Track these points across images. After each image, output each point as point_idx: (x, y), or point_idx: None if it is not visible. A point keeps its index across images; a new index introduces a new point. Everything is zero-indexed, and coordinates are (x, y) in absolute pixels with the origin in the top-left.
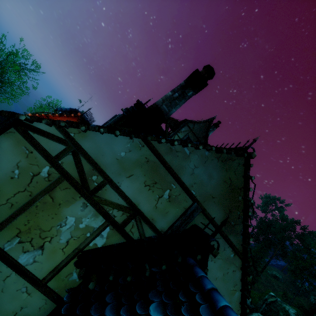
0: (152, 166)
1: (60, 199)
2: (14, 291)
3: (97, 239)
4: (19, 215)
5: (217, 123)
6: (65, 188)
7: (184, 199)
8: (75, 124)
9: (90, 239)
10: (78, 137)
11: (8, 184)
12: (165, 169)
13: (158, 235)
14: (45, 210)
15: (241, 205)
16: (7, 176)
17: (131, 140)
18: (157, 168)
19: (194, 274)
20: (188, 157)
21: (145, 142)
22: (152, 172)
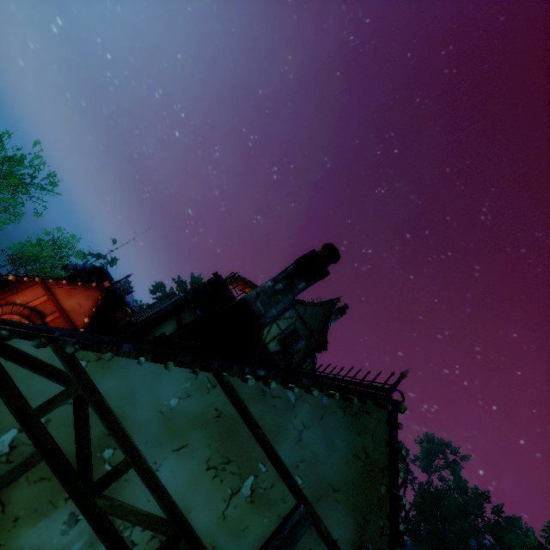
0: (226, 425)
1: (22, 505)
2: None
3: None
4: None
5: (343, 308)
6: (40, 479)
7: (281, 496)
8: (95, 346)
9: None
10: (94, 368)
11: None
12: (250, 431)
13: None
14: None
15: (385, 504)
16: None
17: (194, 376)
18: (235, 430)
19: None
20: (293, 407)
21: (219, 381)
22: (225, 438)
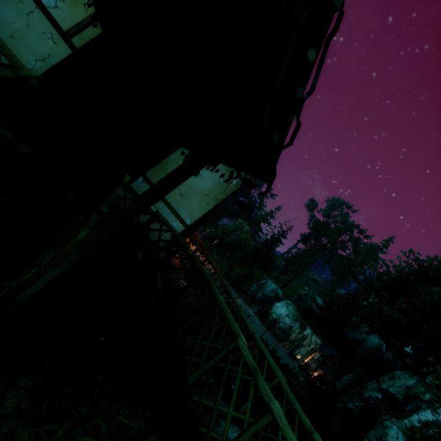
0: None
1: None
2: (40, 32)
3: None
4: None
5: None
6: None
7: None
8: None
9: None
10: None
11: None
12: None
13: None
14: None
15: None
16: None
17: None
18: None
19: None
20: None
21: None
22: None
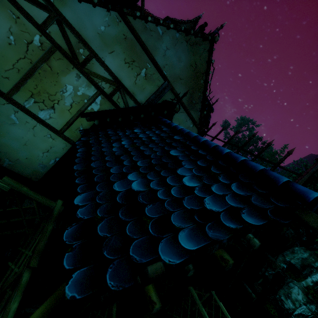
0: (130, 44)
1: (57, 68)
2: (42, 136)
3: (92, 105)
4: (28, 79)
5: (203, 26)
6: (59, 59)
7: (158, 79)
8: None
9: (87, 104)
10: (58, 4)
11: (8, 50)
12: (141, 48)
13: (138, 106)
14: (47, 77)
15: (202, 87)
16: (5, 41)
17: (108, 14)
18: (134, 47)
19: (161, 121)
20: (161, 37)
21: (122, 17)
22: (130, 50)
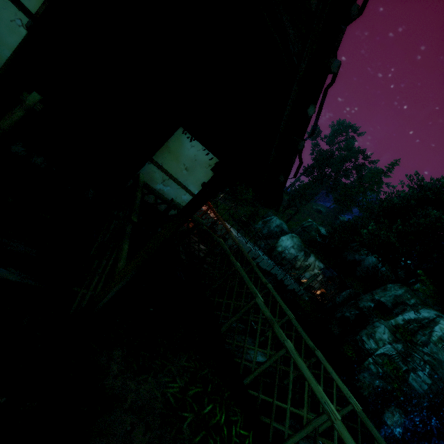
0: None
1: None
2: (8, 21)
3: None
4: None
5: None
6: None
7: None
8: None
9: None
10: None
11: None
12: None
13: None
14: None
15: None
16: None
17: None
18: None
19: None
20: None
21: None
22: None
